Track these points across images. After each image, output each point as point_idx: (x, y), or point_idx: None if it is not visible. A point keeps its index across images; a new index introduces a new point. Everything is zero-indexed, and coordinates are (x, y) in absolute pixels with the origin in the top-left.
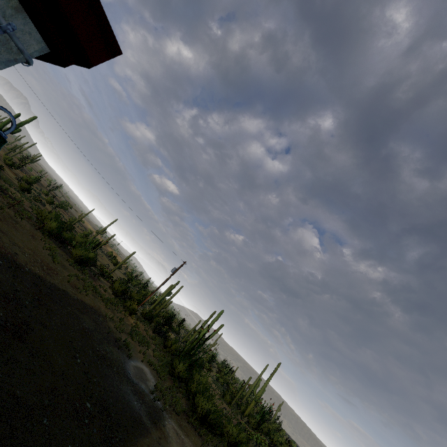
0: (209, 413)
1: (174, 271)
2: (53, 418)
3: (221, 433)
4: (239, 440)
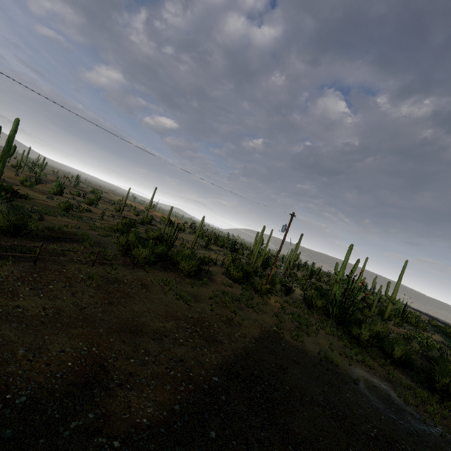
0: None
1: (286, 229)
2: None
3: None
4: None
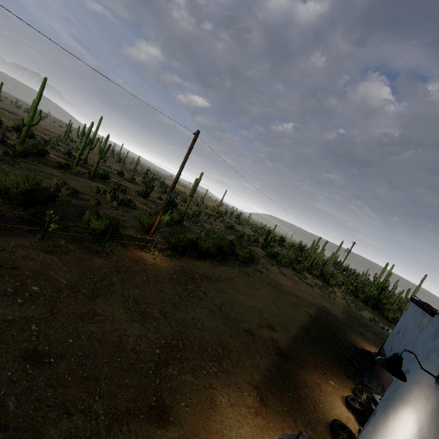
0: None
1: (349, 251)
2: None
3: None
4: None
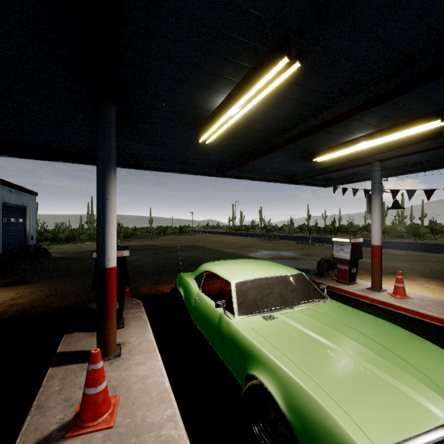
0: (68, 236)
1: None
2: None
3: (80, 239)
4: (90, 236)
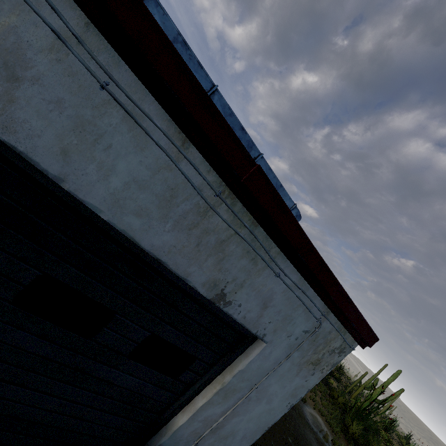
0: None
1: None
2: (275, 442)
3: None
4: None
